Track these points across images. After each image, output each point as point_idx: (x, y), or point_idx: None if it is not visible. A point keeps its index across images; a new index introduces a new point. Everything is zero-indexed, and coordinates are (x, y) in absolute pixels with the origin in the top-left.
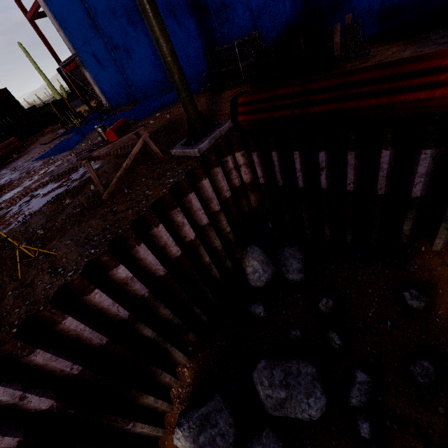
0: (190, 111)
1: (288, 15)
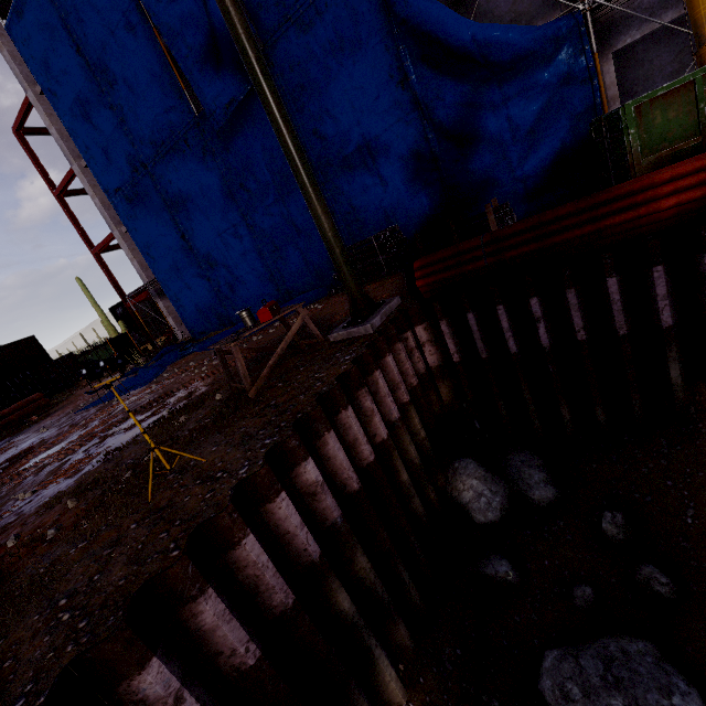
0: (352, 287)
1: (426, 208)
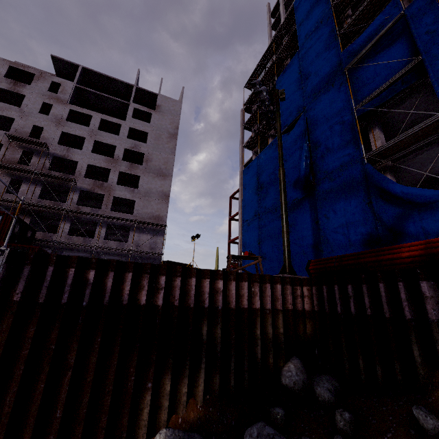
0: (286, 261)
1: None
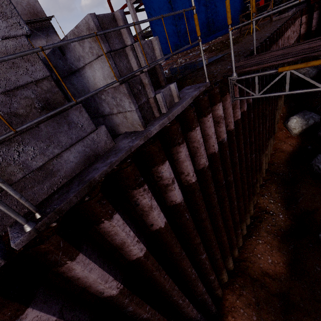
0: None
1: None
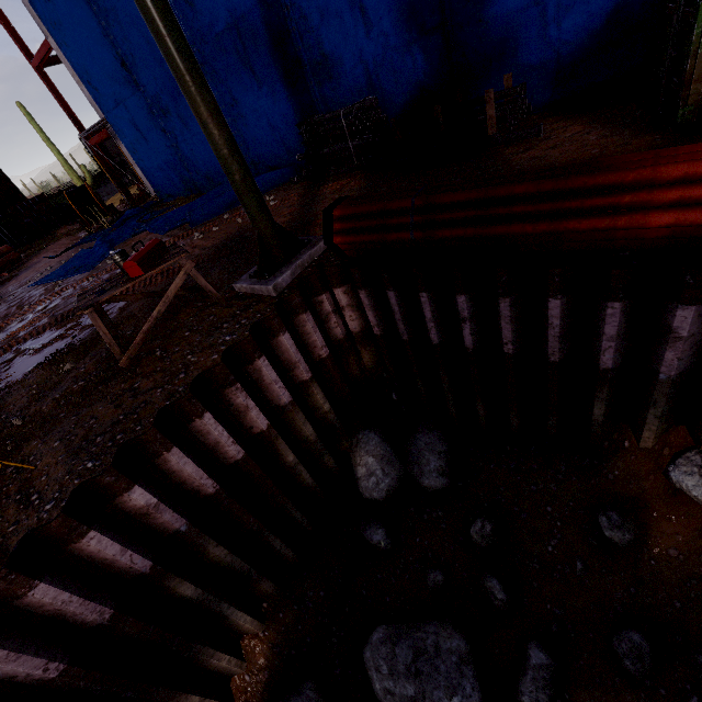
0: (261, 227)
1: (419, 72)
